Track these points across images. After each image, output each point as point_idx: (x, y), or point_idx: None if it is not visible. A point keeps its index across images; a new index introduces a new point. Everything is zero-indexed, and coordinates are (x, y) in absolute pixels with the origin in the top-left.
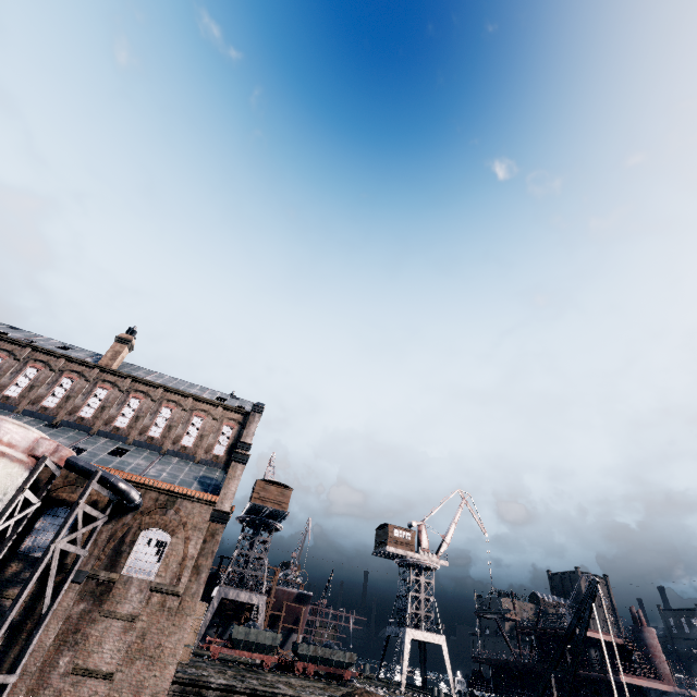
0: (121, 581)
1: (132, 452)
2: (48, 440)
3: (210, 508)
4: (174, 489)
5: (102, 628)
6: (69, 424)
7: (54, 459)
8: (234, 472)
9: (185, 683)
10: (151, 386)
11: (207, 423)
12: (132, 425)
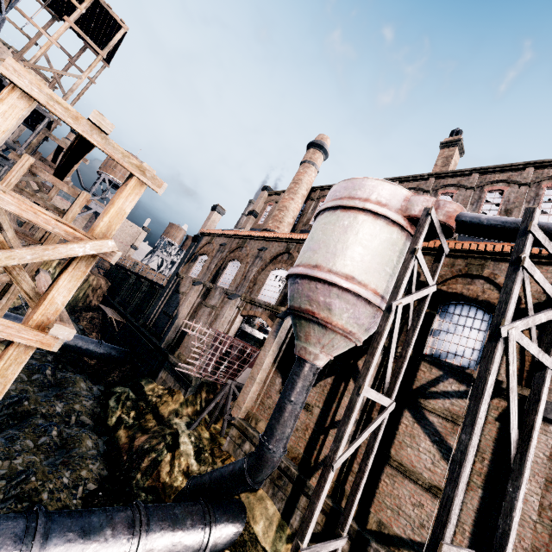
0: None
1: None
2: (421, 196)
3: None
4: None
5: None
6: None
7: (438, 217)
8: None
9: None
10: (511, 170)
11: None
12: None
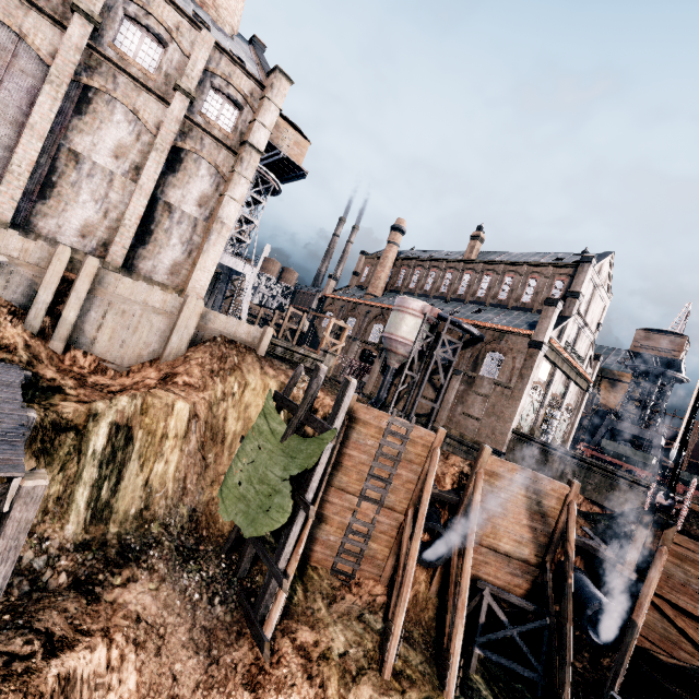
0: (478, 377)
1: (487, 311)
2: (427, 306)
3: (528, 339)
4: (502, 328)
5: (473, 398)
6: (454, 300)
7: (432, 314)
8: (546, 313)
9: (519, 434)
10: (495, 264)
11: (540, 282)
12: (487, 294)
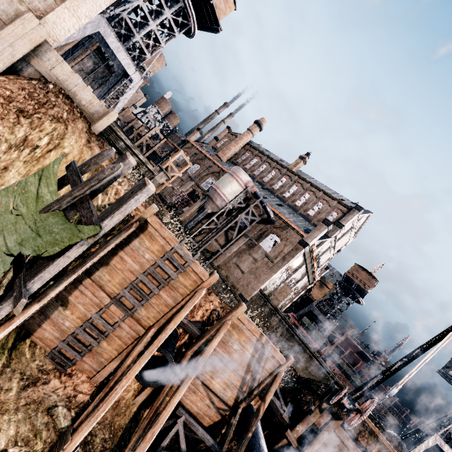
0: (257, 246)
1: (284, 207)
2: (251, 182)
3: (301, 238)
4: (289, 223)
5: (247, 257)
6: (268, 189)
7: (251, 189)
8: (320, 227)
9: (263, 294)
10: (305, 181)
11: (325, 207)
12: (290, 197)
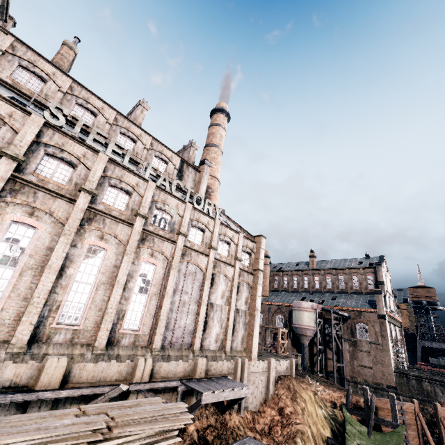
0: (358, 340)
1: (338, 297)
2: (314, 304)
3: (376, 314)
4: (358, 309)
5: (361, 354)
6: (314, 292)
7: (318, 309)
8: (378, 298)
9: (399, 372)
10: (330, 270)
11: (359, 277)
12: (332, 286)
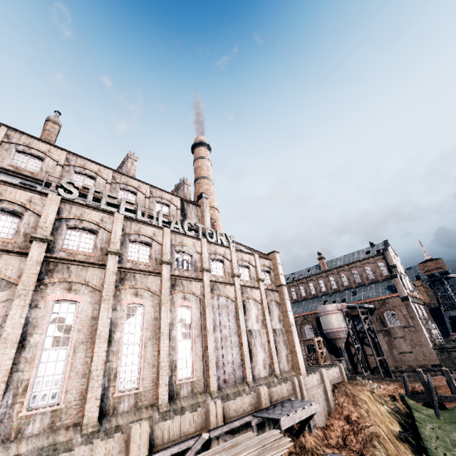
0: (390, 328)
1: (358, 291)
2: (338, 305)
3: (398, 297)
4: (381, 298)
5: (397, 342)
6: (333, 292)
7: (343, 308)
8: (396, 282)
9: (438, 349)
10: (342, 267)
11: (371, 266)
12: (349, 282)
